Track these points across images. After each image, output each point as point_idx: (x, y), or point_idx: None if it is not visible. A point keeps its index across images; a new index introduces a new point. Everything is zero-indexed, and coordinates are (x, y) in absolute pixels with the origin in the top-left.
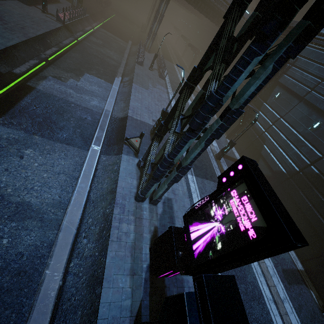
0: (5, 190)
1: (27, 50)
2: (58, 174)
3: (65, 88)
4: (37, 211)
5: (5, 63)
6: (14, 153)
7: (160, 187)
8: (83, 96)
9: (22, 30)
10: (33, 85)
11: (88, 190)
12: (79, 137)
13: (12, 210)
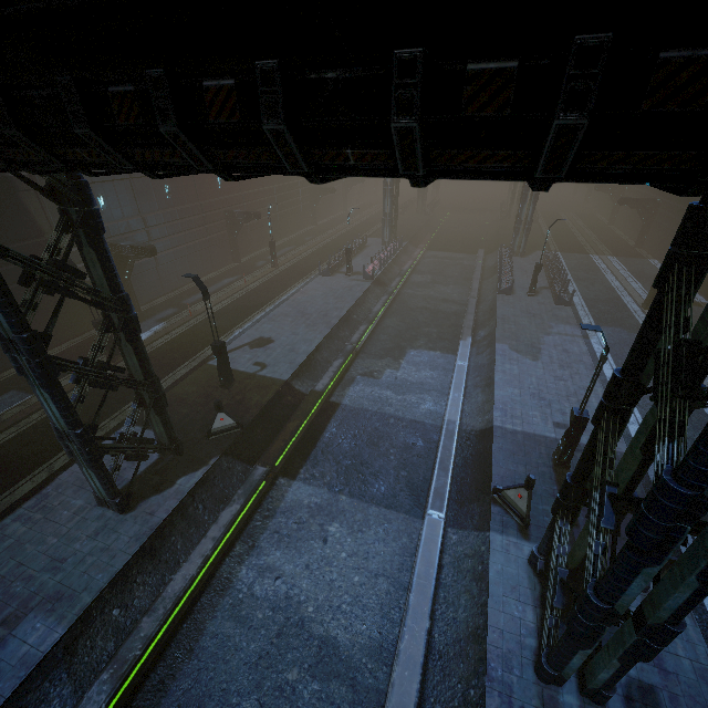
0: (306, 608)
1: (330, 345)
2: (375, 578)
3: (379, 390)
4: (347, 662)
5: (307, 377)
6: (317, 532)
7: (600, 656)
8: (407, 398)
9: (324, 318)
10: (337, 400)
11: (428, 627)
12: (405, 488)
13: (313, 654)
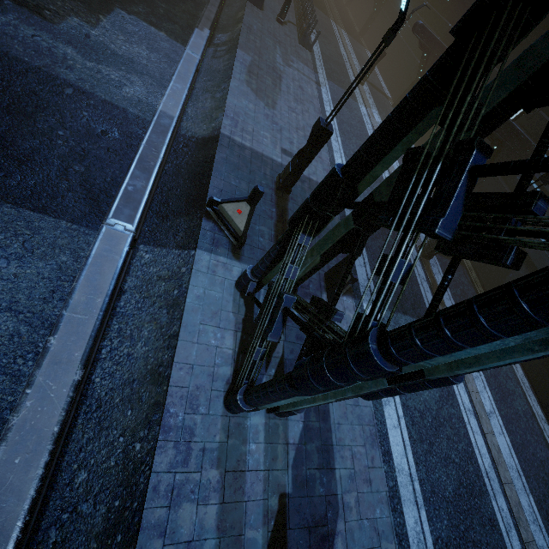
0: None
1: None
2: None
3: (52, 40)
4: None
5: None
6: None
7: None
8: (103, 70)
9: None
10: None
11: (78, 380)
12: (77, 189)
13: None
